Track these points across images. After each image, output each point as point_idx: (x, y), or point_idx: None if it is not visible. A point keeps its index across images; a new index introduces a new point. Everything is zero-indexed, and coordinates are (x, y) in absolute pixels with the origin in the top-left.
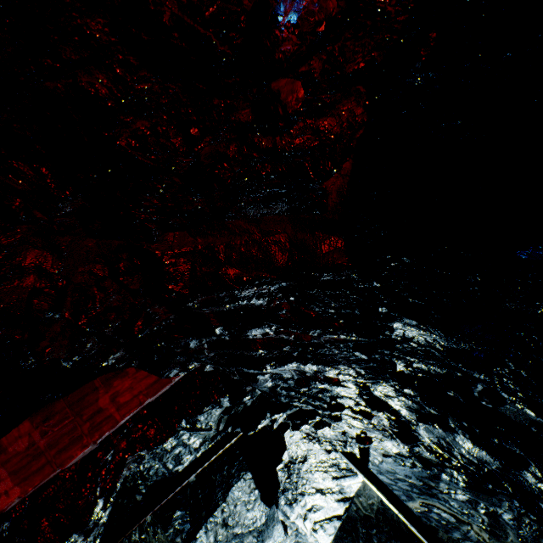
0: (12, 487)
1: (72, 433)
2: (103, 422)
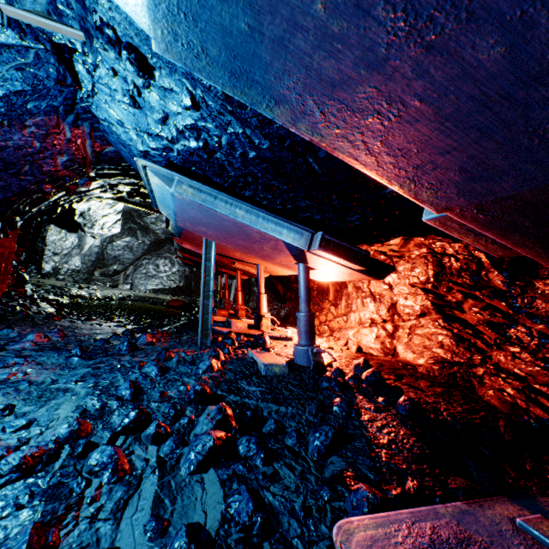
0: (2, 286)
1: (2, 264)
2: (9, 255)
